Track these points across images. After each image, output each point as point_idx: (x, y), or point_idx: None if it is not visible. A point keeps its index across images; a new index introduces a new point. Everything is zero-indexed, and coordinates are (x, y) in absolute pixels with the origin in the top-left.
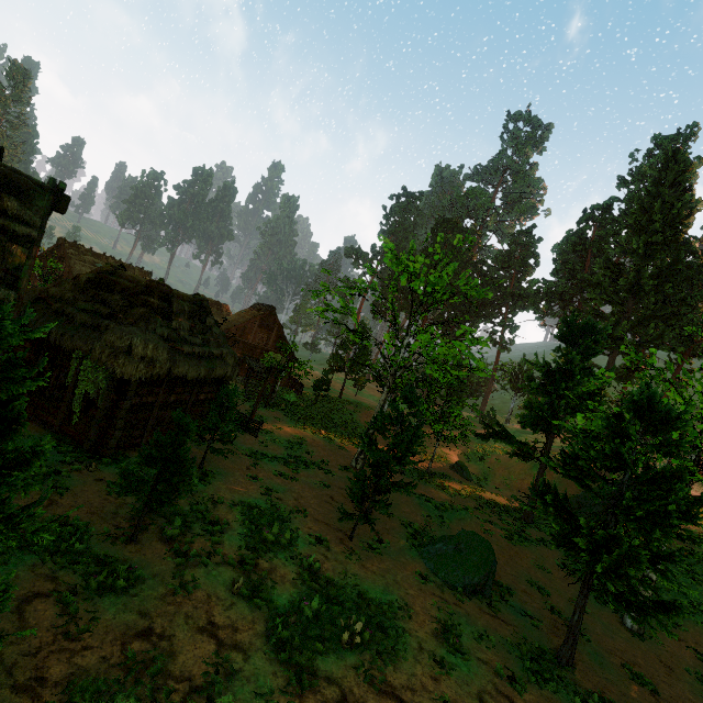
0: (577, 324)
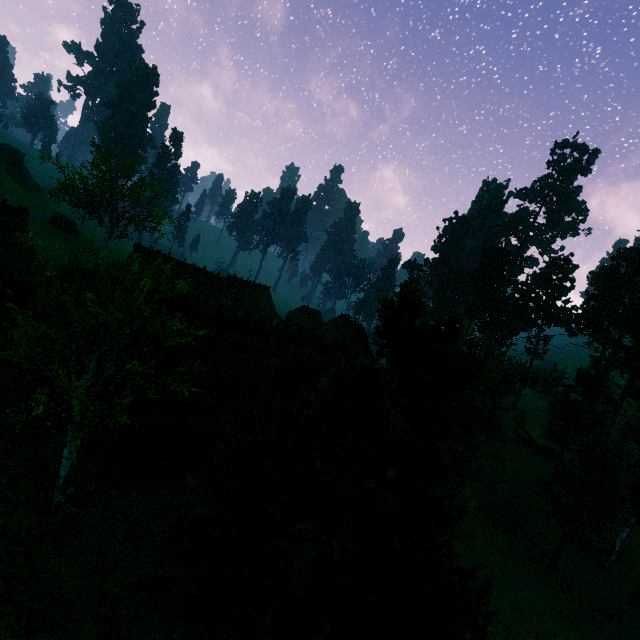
0: (589, 374)
